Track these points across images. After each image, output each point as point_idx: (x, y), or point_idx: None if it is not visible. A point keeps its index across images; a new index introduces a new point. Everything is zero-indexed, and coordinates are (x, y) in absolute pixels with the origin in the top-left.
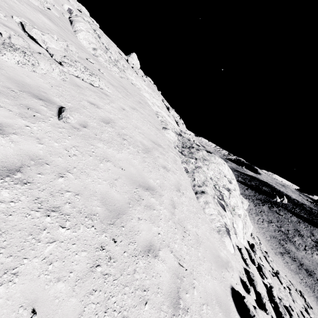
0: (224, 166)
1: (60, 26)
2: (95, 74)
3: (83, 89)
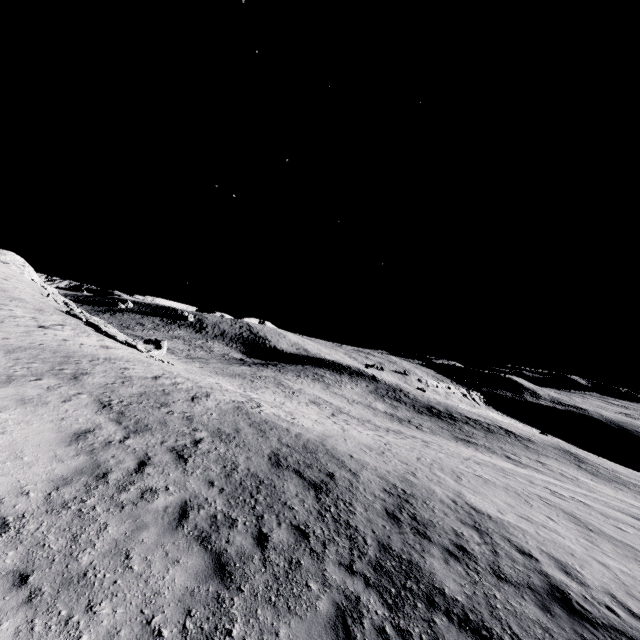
0: (17, 256)
1: None
2: None
3: None
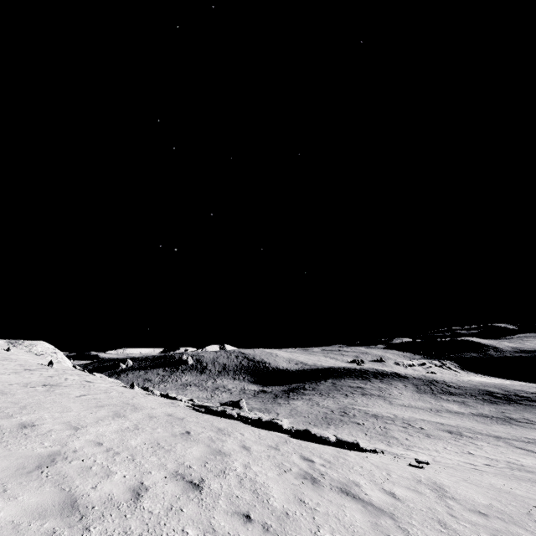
0: (46, 343)
1: None
2: None
3: None
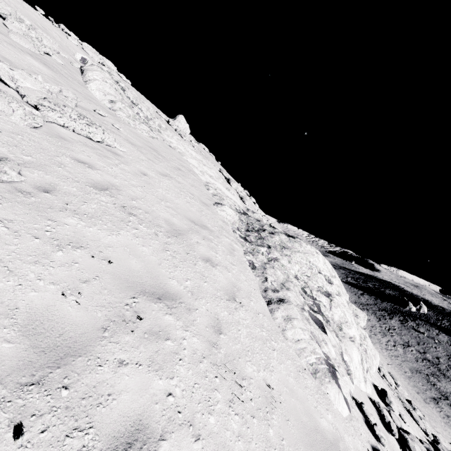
0: (316, 256)
1: (62, 73)
2: (97, 125)
3: (70, 143)
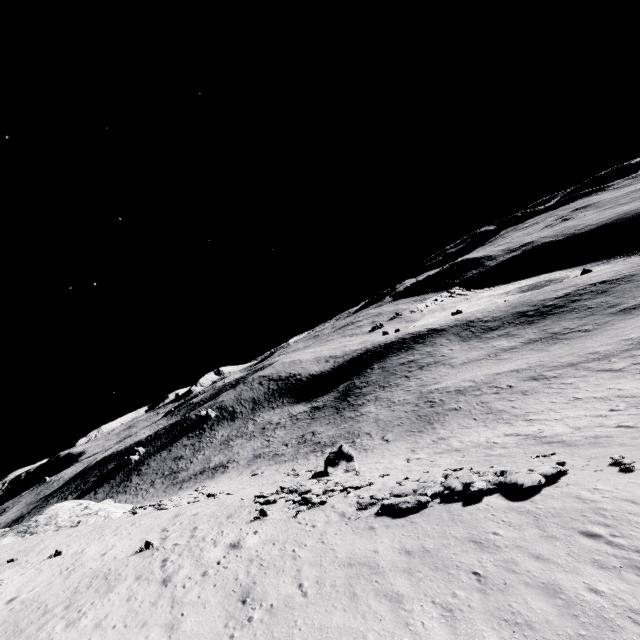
0: (65, 504)
1: None
2: None
3: None
